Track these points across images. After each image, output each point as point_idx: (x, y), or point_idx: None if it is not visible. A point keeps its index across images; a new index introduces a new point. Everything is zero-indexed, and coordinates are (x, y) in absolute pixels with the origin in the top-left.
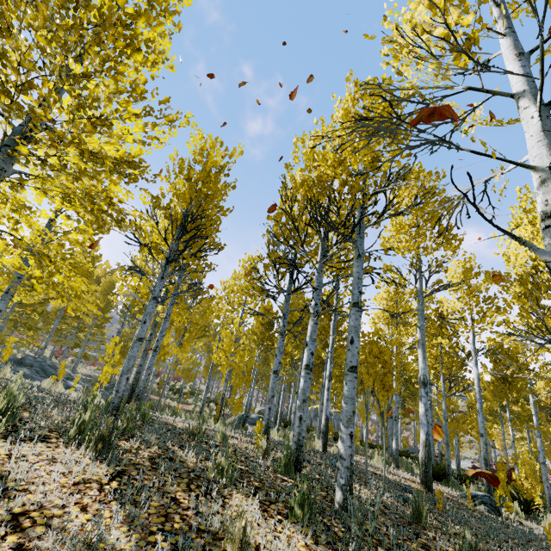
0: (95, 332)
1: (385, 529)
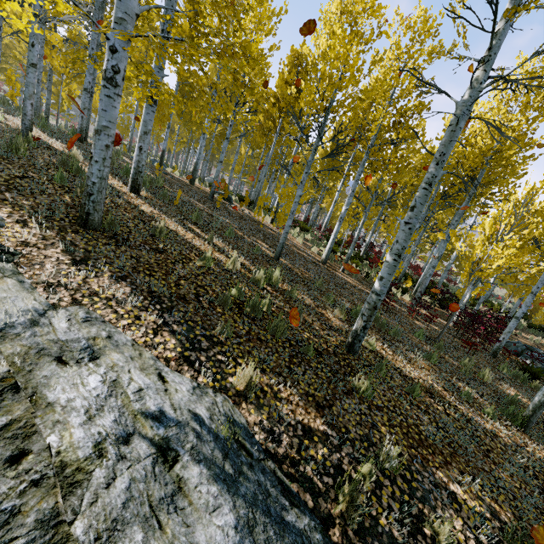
0: (42, 79)
1: (86, 146)
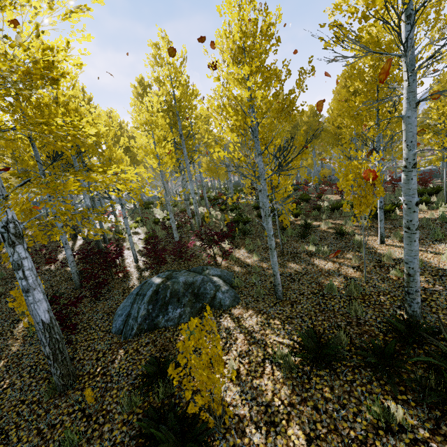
0: None
1: None
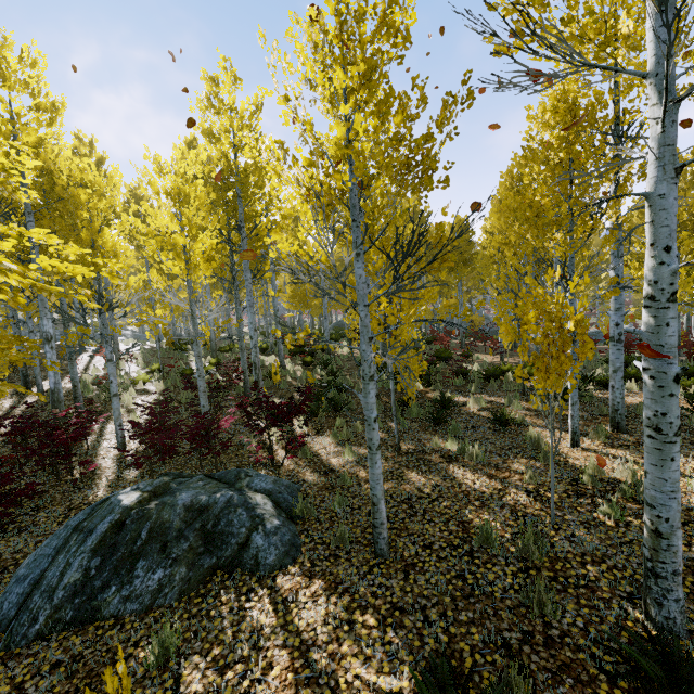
0: None
1: None
